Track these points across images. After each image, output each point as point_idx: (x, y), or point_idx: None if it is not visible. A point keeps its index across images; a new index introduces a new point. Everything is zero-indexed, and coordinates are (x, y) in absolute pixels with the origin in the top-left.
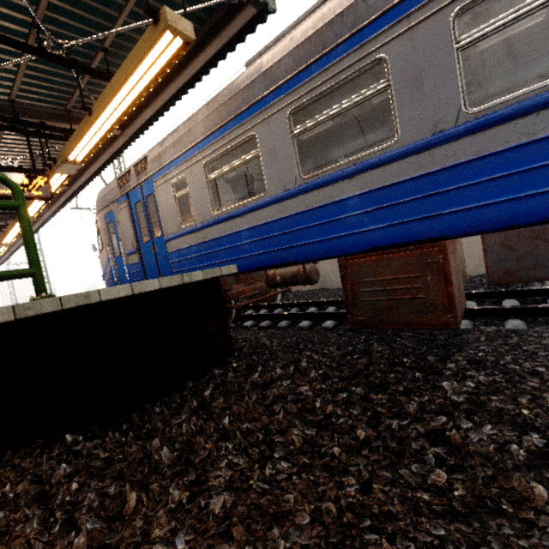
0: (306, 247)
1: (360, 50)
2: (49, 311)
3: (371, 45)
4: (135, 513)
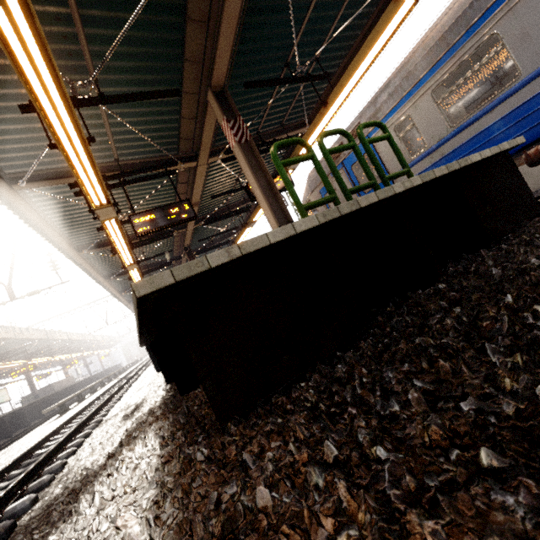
0: None
1: None
2: (456, 169)
3: None
4: None
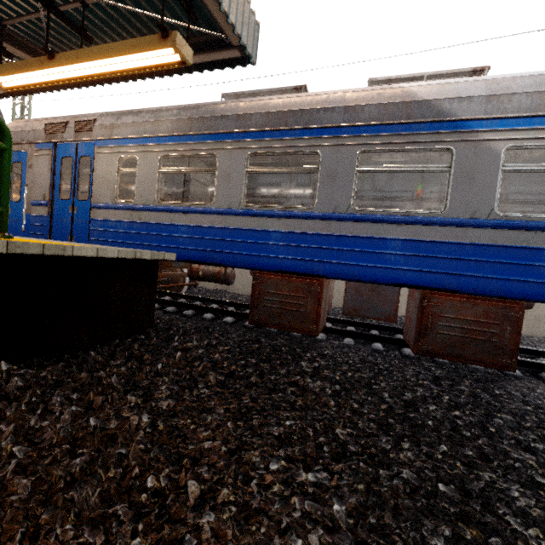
0: (234, 256)
1: (307, 140)
2: (33, 253)
3: (314, 141)
4: (103, 407)
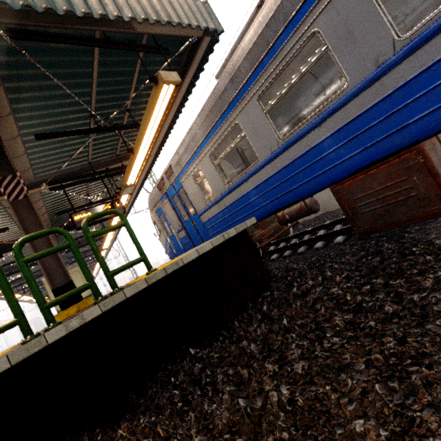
0: (301, 187)
1: (296, 33)
2: (161, 277)
3: (302, 26)
4: (250, 380)
